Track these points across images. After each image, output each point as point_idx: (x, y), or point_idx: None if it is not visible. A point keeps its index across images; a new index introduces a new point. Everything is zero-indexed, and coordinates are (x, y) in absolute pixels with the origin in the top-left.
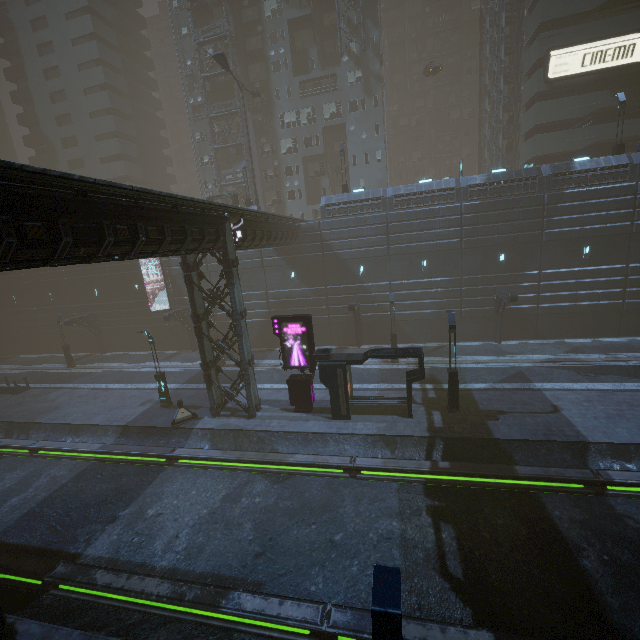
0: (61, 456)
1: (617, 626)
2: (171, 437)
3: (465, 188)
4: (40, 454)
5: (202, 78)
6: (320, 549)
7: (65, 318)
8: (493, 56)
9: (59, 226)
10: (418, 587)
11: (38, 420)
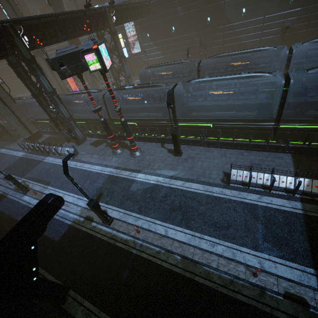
0: None
1: None
2: None
3: None
4: None
5: None
6: None
7: None
8: None
9: None
10: None
11: None
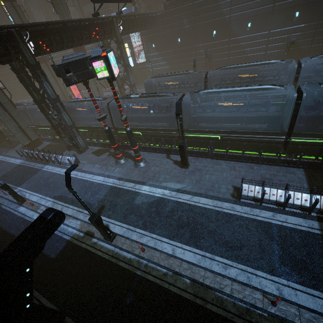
0: None
1: None
2: None
3: None
4: None
5: None
6: None
7: None
8: None
9: None
10: None
11: None
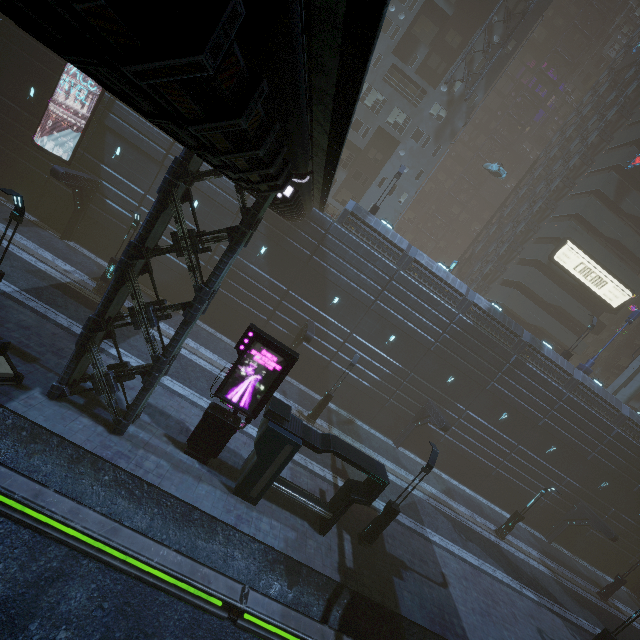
0: None
1: None
2: None
3: (470, 302)
4: None
5: None
6: None
7: None
8: (527, 201)
9: None
10: None
11: None
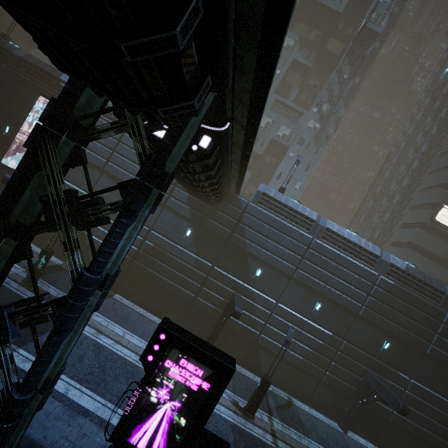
0: None
1: None
2: None
3: (387, 263)
4: None
5: None
6: None
7: None
8: (394, 180)
9: None
10: None
11: None
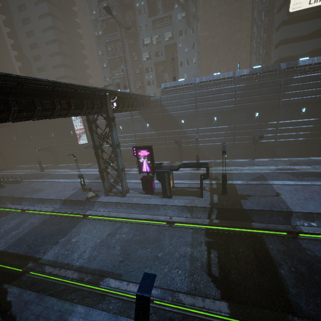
0: (35, 213)
1: (292, 302)
2: (85, 205)
3: (238, 77)
4: (26, 212)
5: (101, 20)
6: (150, 260)
7: (39, 147)
8: (259, 0)
9: (9, 101)
10: (195, 279)
11: (25, 196)
